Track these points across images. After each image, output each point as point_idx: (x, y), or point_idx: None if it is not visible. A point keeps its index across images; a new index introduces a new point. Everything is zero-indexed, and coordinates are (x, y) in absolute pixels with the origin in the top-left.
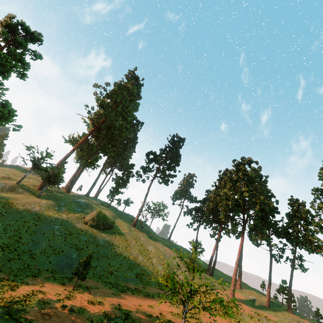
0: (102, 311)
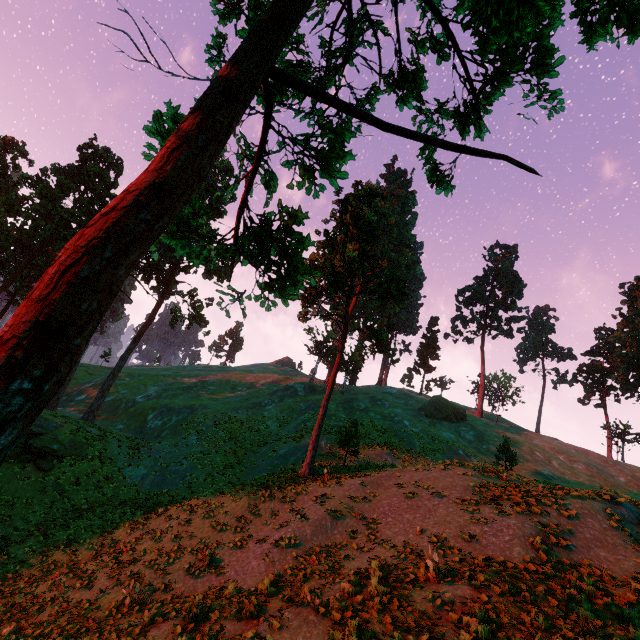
0: None
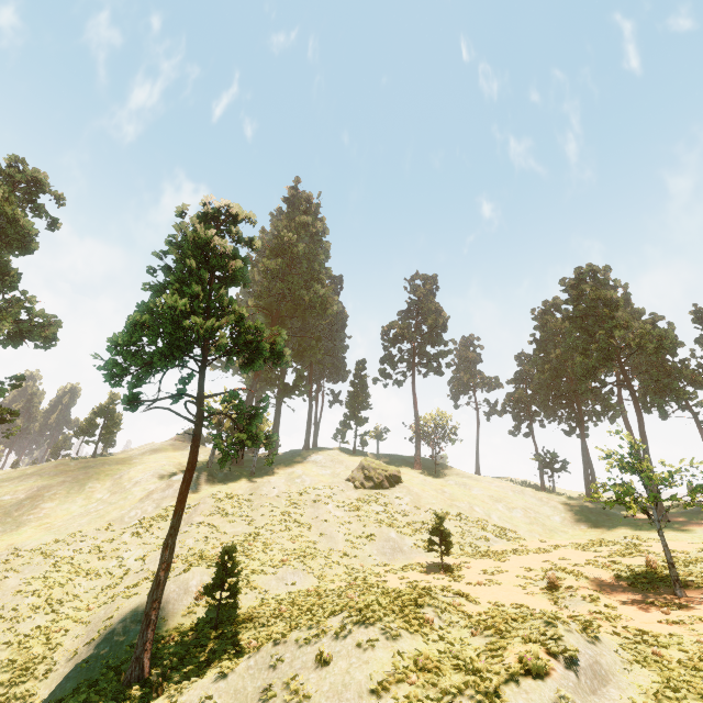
0: (517, 577)
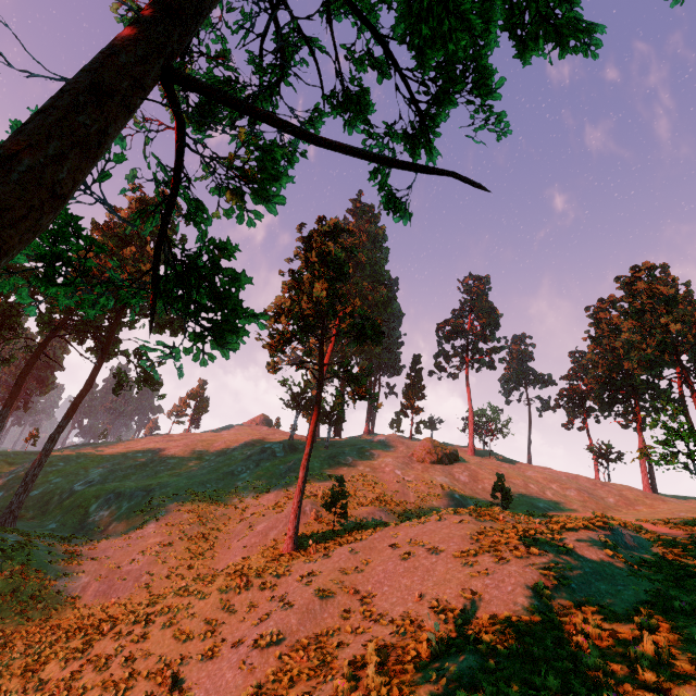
0: None
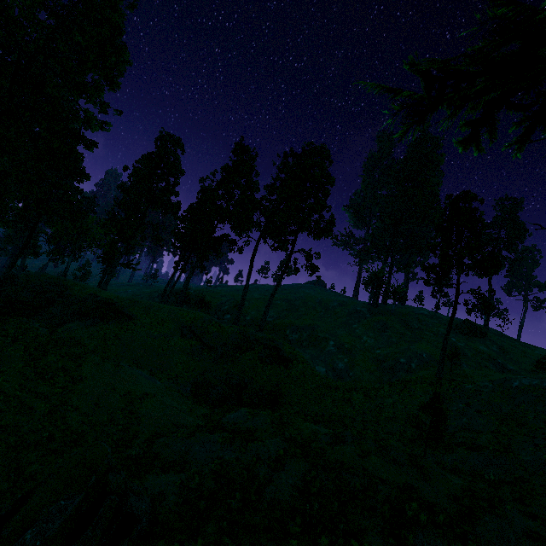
0: None
